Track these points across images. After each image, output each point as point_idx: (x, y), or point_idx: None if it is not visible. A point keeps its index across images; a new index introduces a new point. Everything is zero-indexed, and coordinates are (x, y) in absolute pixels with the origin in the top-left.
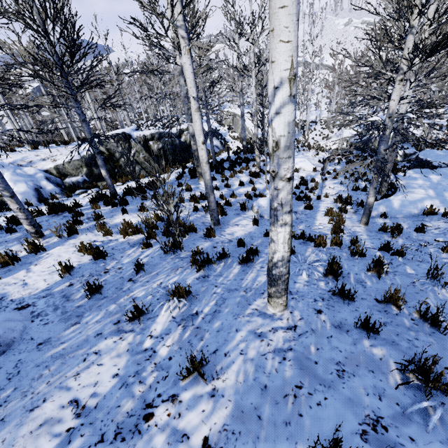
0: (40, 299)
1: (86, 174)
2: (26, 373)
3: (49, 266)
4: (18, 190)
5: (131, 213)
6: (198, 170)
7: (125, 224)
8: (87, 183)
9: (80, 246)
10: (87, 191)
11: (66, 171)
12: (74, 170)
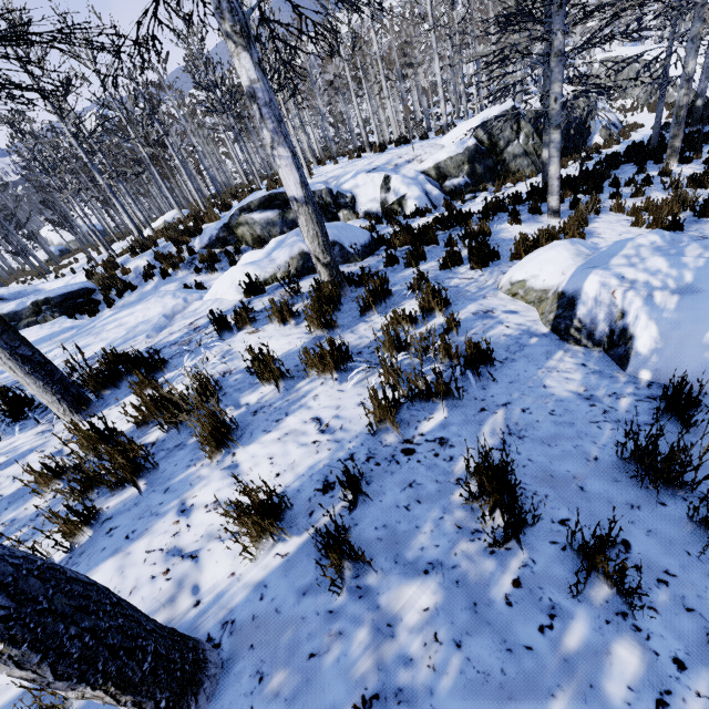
0: None
1: (467, 174)
2: None
3: (616, 235)
4: (412, 194)
5: (622, 199)
6: (673, 143)
7: (650, 203)
8: (468, 187)
9: (636, 218)
10: (476, 196)
11: (446, 171)
12: (455, 169)
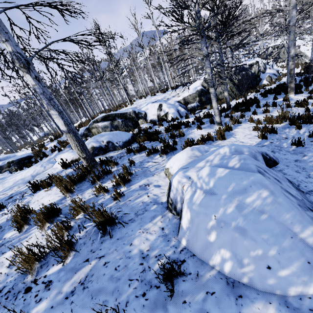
0: (262, 147)
1: (198, 101)
2: (309, 168)
3: (243, 136)
4: (171, 112)
5: (258, 114)
6: (290, 85)
7: (267, 117)
8: (198, 107)
9: (255, 127)
10: (201, 111)
11: (188, 101)
12: (192, 99)
